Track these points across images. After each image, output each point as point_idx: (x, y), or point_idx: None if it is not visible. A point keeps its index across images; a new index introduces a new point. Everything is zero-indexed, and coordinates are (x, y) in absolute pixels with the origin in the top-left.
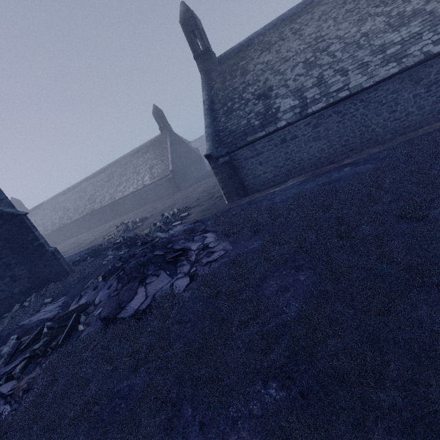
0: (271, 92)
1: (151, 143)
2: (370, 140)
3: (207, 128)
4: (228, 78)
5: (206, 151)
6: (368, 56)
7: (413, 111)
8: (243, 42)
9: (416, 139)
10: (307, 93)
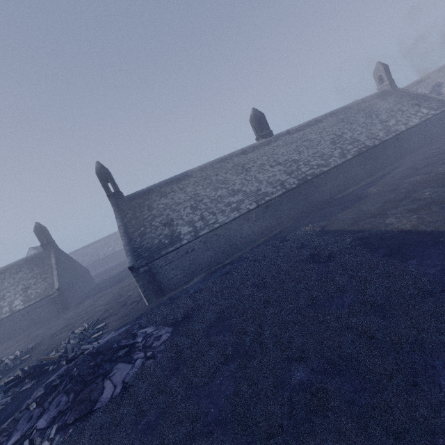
0: (173, 222)
1: (27, 260)
2: (236, 249)
3: (126, 246)
4: (138, 211)
5: (128, 264)
6: (224, 207)
7: (251, 233)
8: (146, 189)
9: (256, 247)
10: (196, 224)
